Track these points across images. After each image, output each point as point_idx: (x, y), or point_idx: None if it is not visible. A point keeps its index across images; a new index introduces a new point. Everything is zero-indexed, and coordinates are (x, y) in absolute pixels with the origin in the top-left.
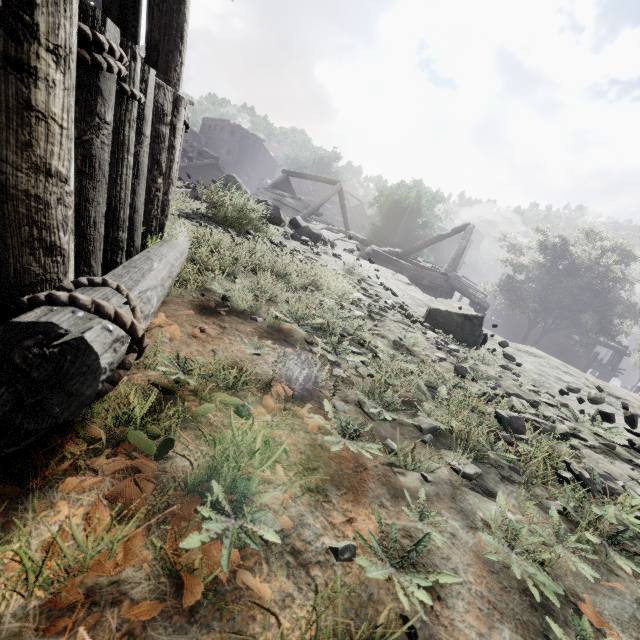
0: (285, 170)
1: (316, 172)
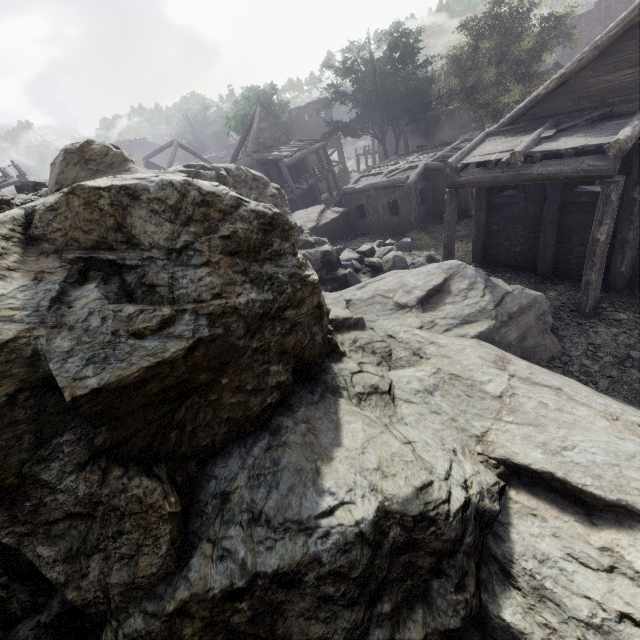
0: (143, 158)
1: (199, 132)
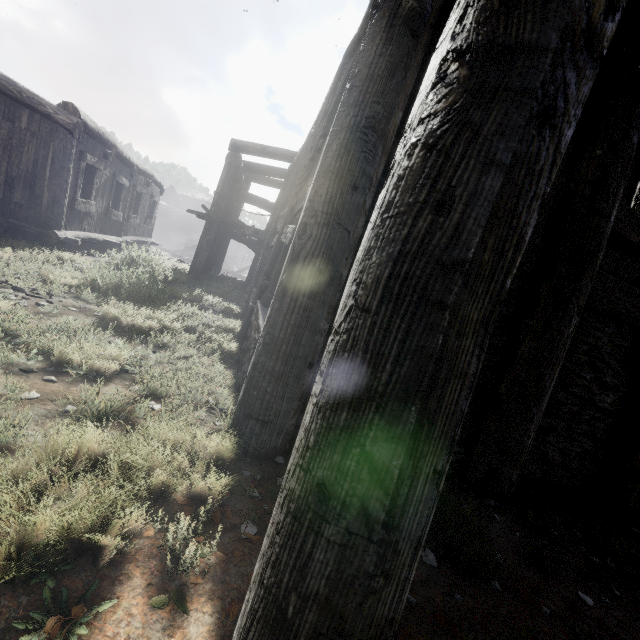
0: None
1: None
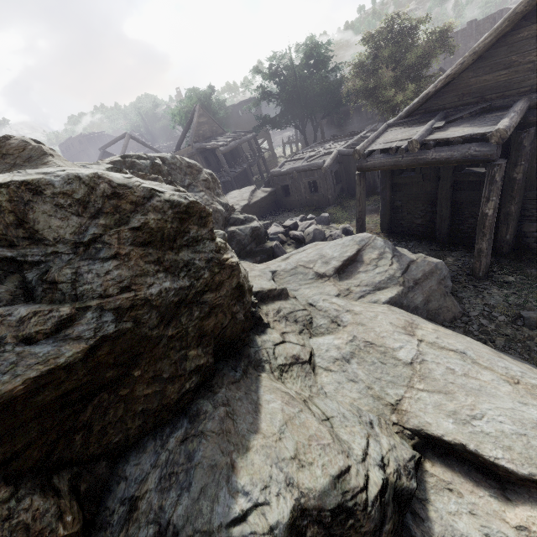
0: (100, 148)
1: (150, 126)
